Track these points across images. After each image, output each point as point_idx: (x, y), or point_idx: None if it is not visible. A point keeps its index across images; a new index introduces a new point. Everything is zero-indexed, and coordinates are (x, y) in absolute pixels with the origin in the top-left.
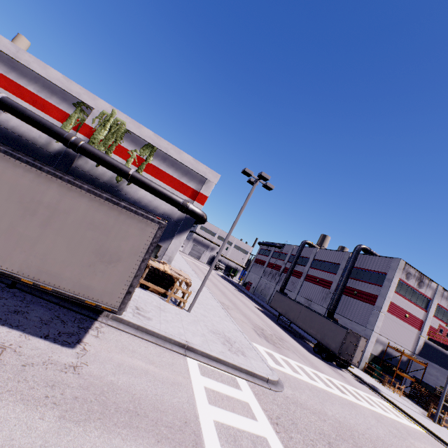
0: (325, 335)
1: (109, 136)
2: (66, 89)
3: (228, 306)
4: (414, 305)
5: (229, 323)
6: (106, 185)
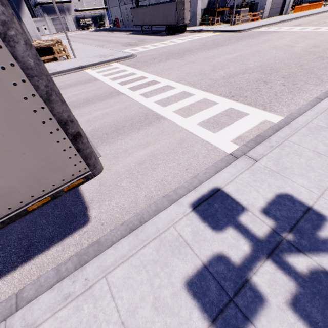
0: (167, 17)
1: None
2: None
3: (103, 45)
4: None
5: (104, 50)
6: None
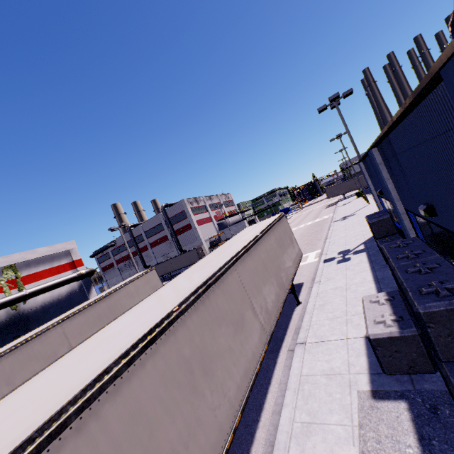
0: (191, 260)
1: None
2: None
3: None
4: (203, 213)
5: None
6: (10, 320)
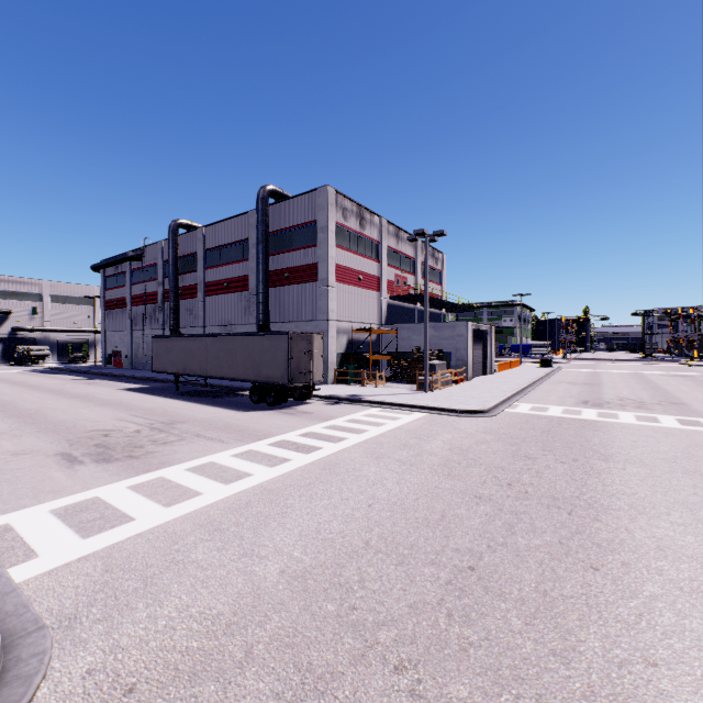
0: (260, 365)
1: None
2: None
3: None
4: (364, 259)
5: None
6: None
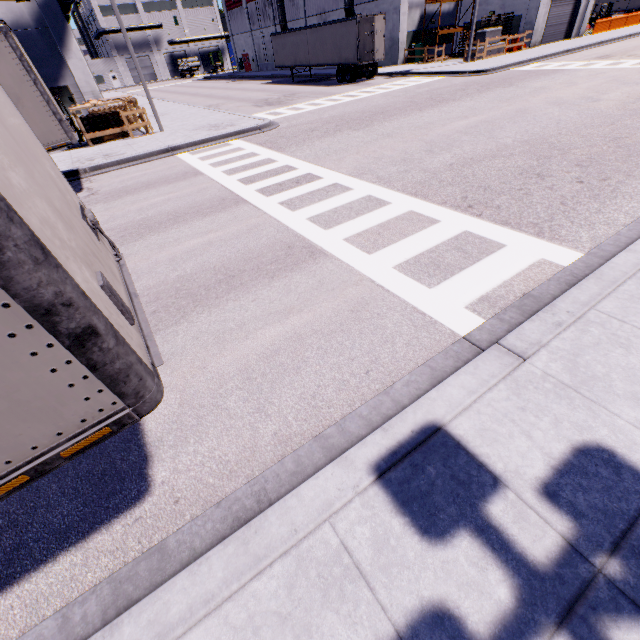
0: (341, 50)
1: None
2: None
3: (218, 105)
4: None
5: (217, 115)
6: None
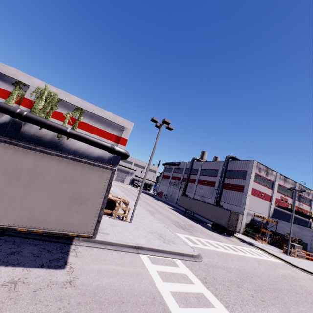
0: (217, 217)
1: (46, 105)
2: (4, 73)
3: (153, 212)
4: (265, 187)
5: (158, 223)
6: (50, 142)
